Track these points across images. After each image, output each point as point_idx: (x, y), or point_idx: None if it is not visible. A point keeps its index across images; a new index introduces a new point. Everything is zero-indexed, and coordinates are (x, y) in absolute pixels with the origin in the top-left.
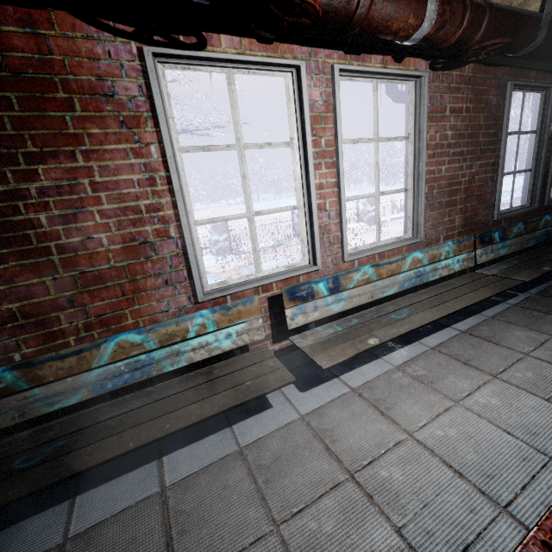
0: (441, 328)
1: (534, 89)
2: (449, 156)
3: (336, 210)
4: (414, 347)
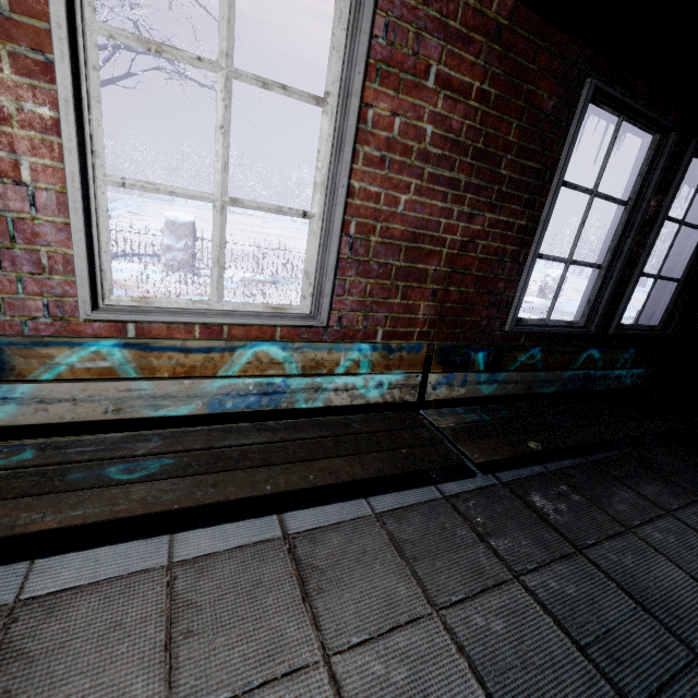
0: (261, 511)
1: (640, 120)
2: (422, 178)
3: (62, 194)
4: (144, 548)
